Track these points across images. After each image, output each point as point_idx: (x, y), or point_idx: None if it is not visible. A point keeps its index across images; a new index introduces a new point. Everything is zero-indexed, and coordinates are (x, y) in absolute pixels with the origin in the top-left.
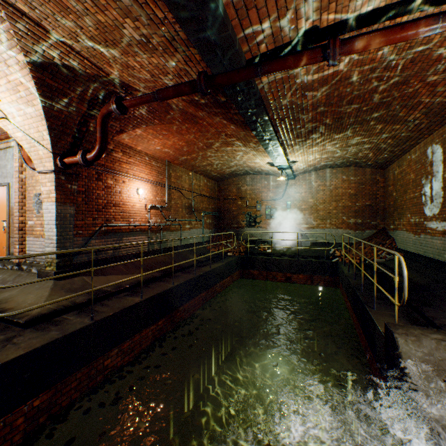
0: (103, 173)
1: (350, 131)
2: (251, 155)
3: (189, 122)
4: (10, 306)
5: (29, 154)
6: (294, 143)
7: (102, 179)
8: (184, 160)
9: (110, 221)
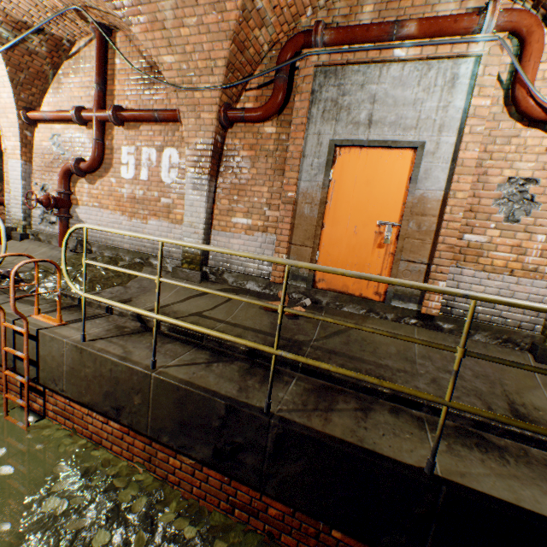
0: None
1: None
2: None
3: None
4: None
5: None
6: None
7: None
8: None
9: None
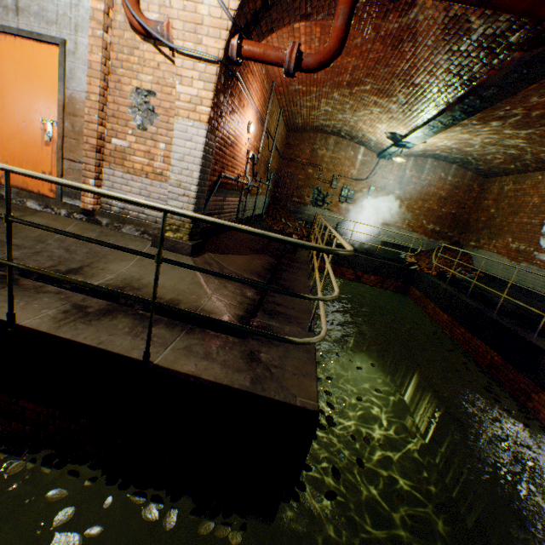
0: (235, 82)
1: (529, 131)
2: (386, 117)
3: (388, 43)
4: (166, 295)
5: None
6: (464, 124)
7: (232, 93)
8: (292, 90)
9: (224, 169)
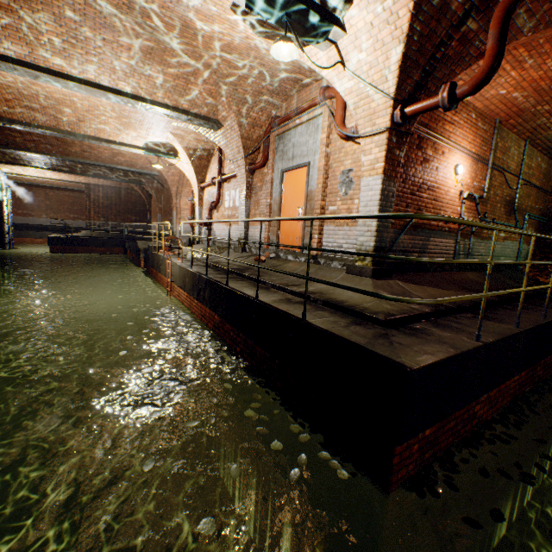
0: (423, 138)
1: None
2: None
3: None
4: (339, 298)
5: (352, 112)
6: None
7: (421, 147)
8: (528, 116)
9: (420, 211)
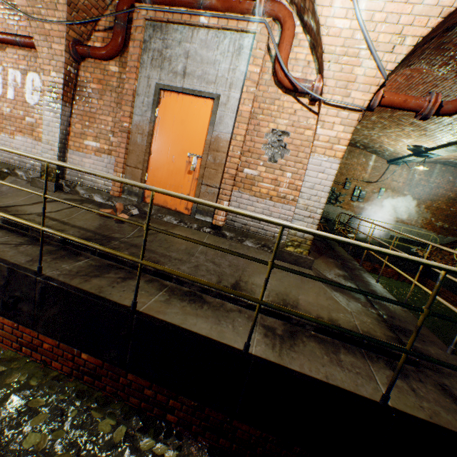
0: None
1: None
2: (417, 133)
3: None
4: (321, 313)
5: (325, 64)
6: None
7: None
8: None
9: None
